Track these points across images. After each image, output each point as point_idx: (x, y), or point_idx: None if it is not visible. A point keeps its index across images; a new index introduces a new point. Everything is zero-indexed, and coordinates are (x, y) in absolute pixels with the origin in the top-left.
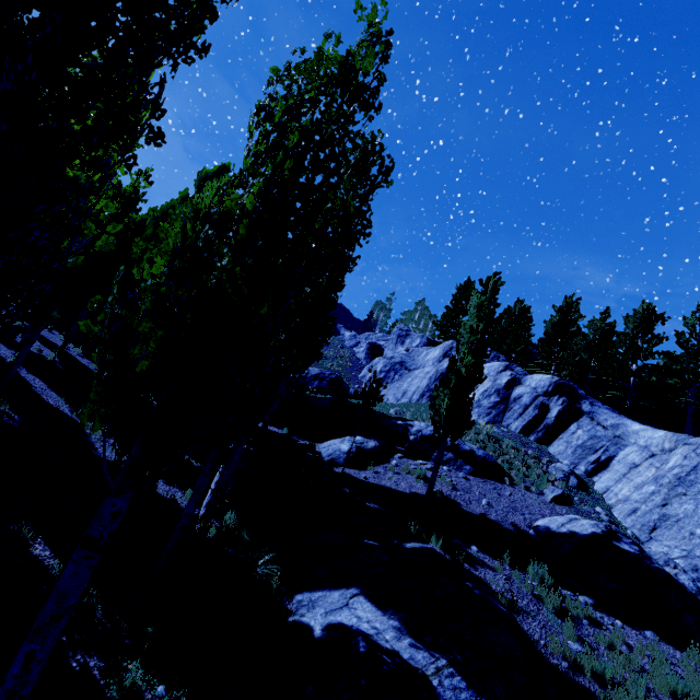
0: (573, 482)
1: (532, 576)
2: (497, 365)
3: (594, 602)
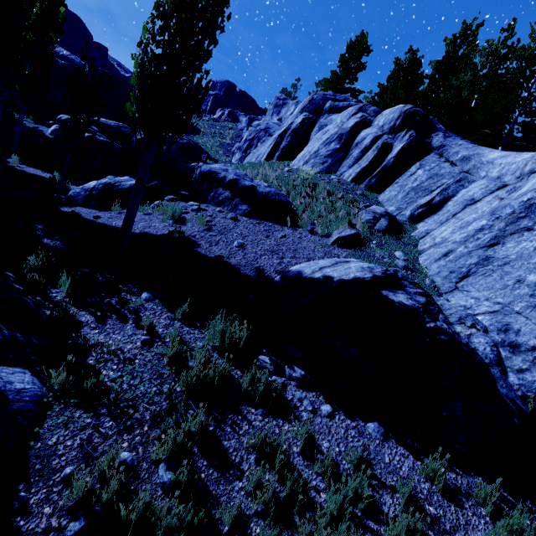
0: (381, 225)
1: (209, 337)
2: (350, 110)
3: (302, 375)
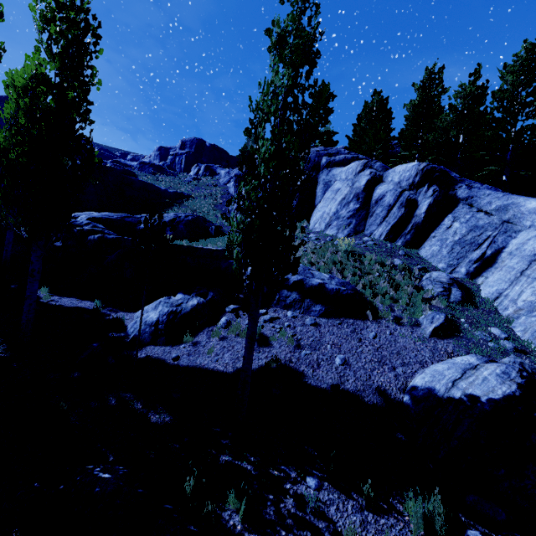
0: (456, 296)
1: (415, 529)
2: (354, 166)
3: None
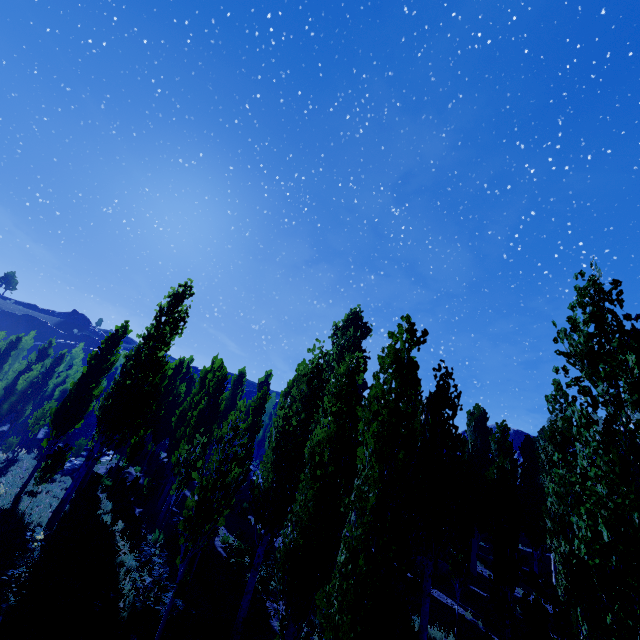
0: None
1: None
2: None
3: None
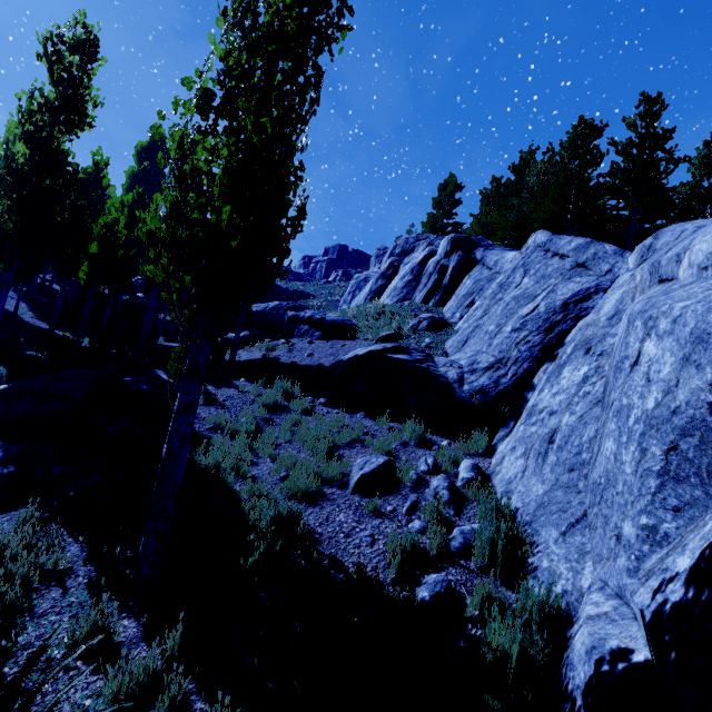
0: (423, 325)
1: (275, 390)
2: (422, 246)
3: (326, 400)
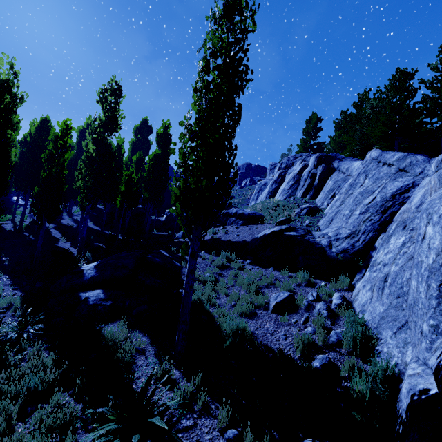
0: (303, 212)
1: (221, 257)
2: (298, 162)
3: (250, 261)
